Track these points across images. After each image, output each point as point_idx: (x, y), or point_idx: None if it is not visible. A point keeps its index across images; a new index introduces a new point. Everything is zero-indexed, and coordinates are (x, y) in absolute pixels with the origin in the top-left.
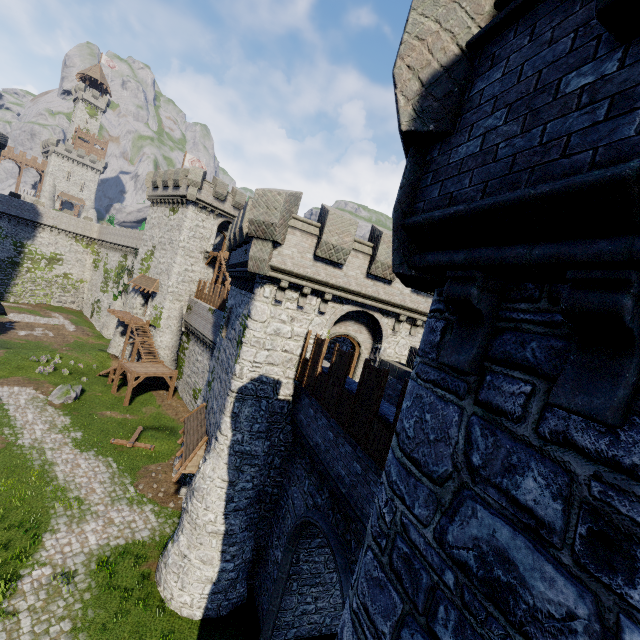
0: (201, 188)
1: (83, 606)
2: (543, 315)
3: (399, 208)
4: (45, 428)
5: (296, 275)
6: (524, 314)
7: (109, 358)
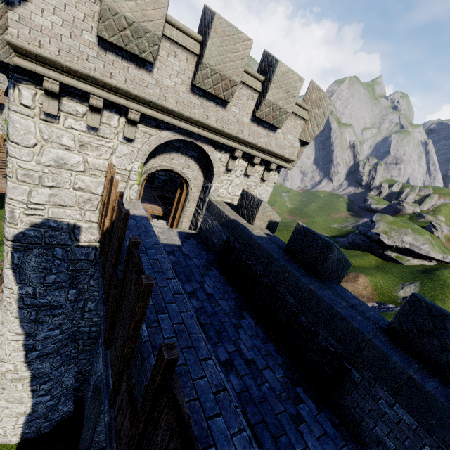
0: None
1: None
2: None
3: None
4: None
5: (70, 71)
6: None
7: None
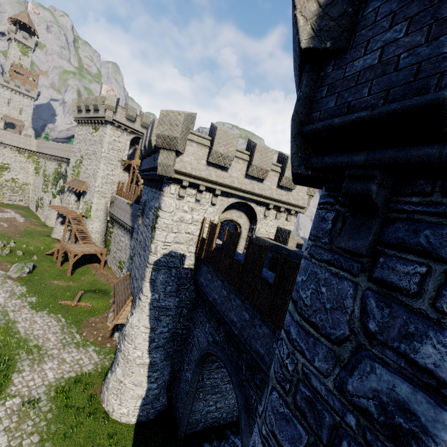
0: (116, 111)
1: (47, 423)
2: (436, 207)
3: (297, 118)
4: (6, 296)
5: (194, 177)
6: (416, 206)
7: (53, 241)
